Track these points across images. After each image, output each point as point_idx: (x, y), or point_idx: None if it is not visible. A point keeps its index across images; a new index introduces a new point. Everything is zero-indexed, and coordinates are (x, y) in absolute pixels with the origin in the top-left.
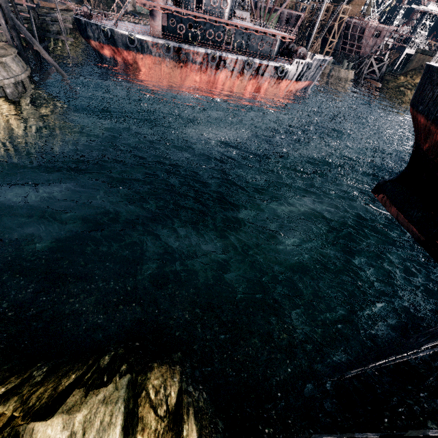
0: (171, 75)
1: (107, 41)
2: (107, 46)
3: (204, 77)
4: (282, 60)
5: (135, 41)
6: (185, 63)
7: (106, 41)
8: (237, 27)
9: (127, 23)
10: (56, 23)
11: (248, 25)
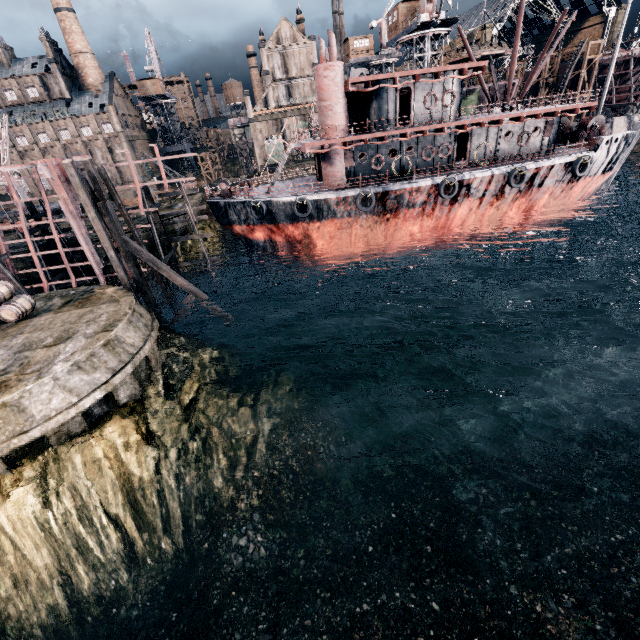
0: (368, 237)
1: (261, 219)
2: (260, 226)
3: (427, 223)
4: (576, 148)
5: (309, 206)
6: (393, 213)
7: (258, 220)
8: (479, 124)
9: (280, 183)
10: (185, 220)
11: (501, 115)
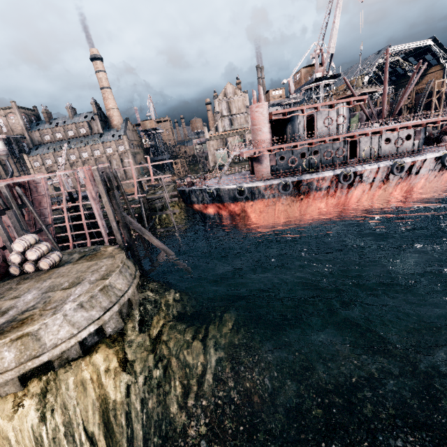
0: (287, 211)
1: (212, 200)
2: (212, 204)
3: (331, 201)
4: (442, 147)
5: (245, 191)
6: (306, 194)
7: (210, 200)
8: (364, 134)
9: (225, 177)
10: (163, 201)
11: (381, 128)
